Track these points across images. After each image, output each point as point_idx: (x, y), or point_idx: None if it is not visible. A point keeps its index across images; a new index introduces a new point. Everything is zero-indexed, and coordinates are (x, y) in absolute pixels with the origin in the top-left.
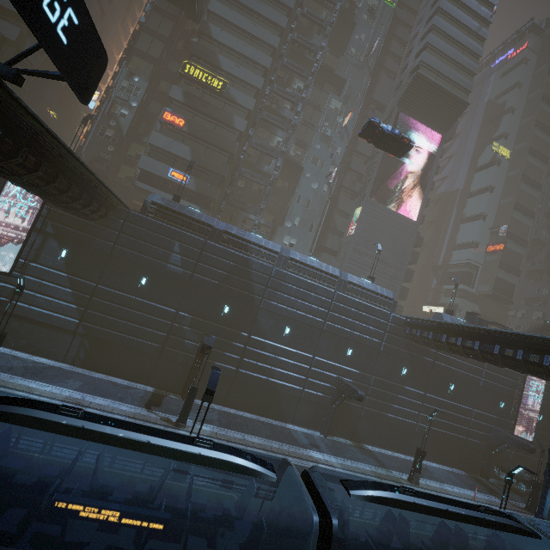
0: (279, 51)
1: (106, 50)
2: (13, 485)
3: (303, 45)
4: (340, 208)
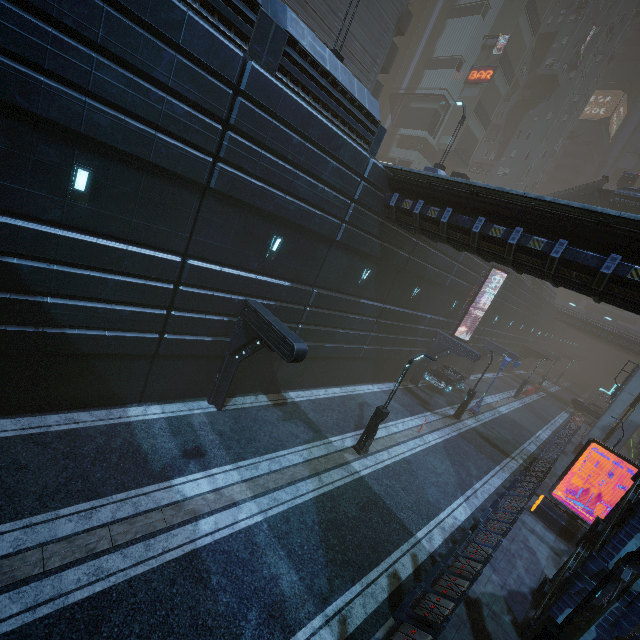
0: None
1: None
2: None
3: None
4: None
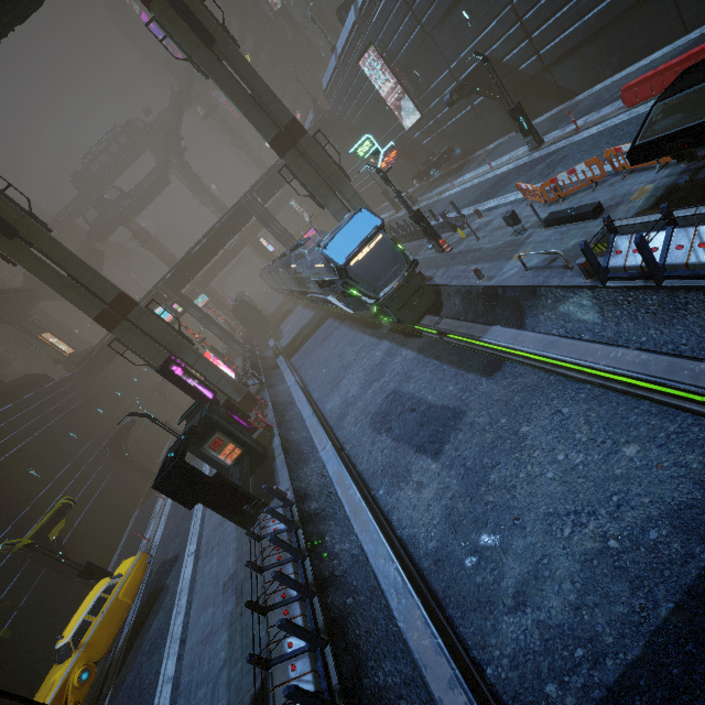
0: None
1: None
2: None
3: None
4: None
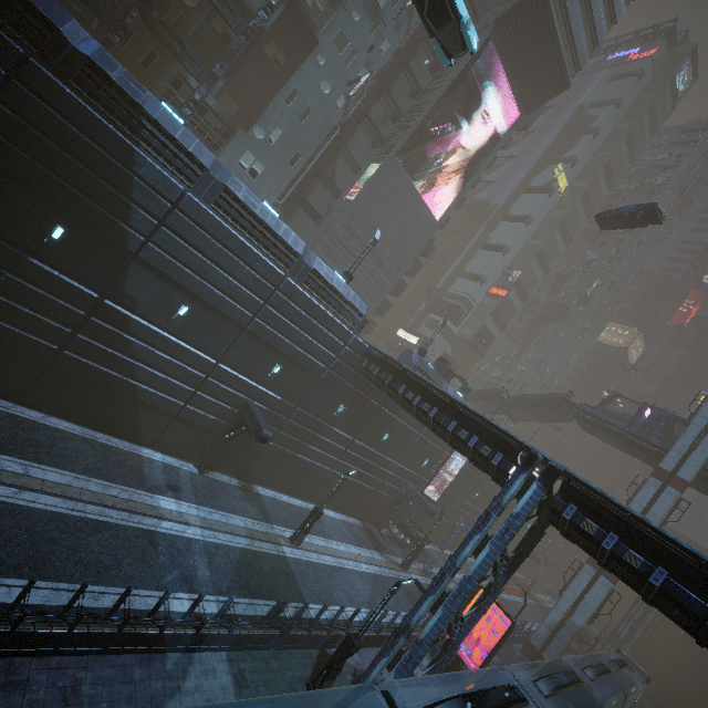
0: None
1: None
2: None
3: None
4: (351, 150)
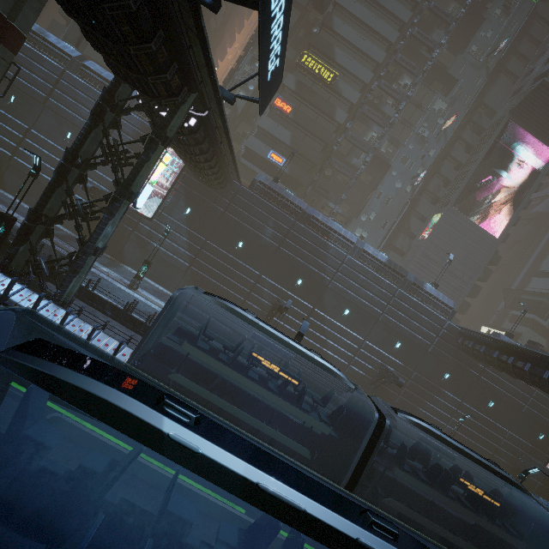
0: (395, 45)
1: (231, 29)
2: (210, 345)
3: (421, 41)
4: (419, 211)
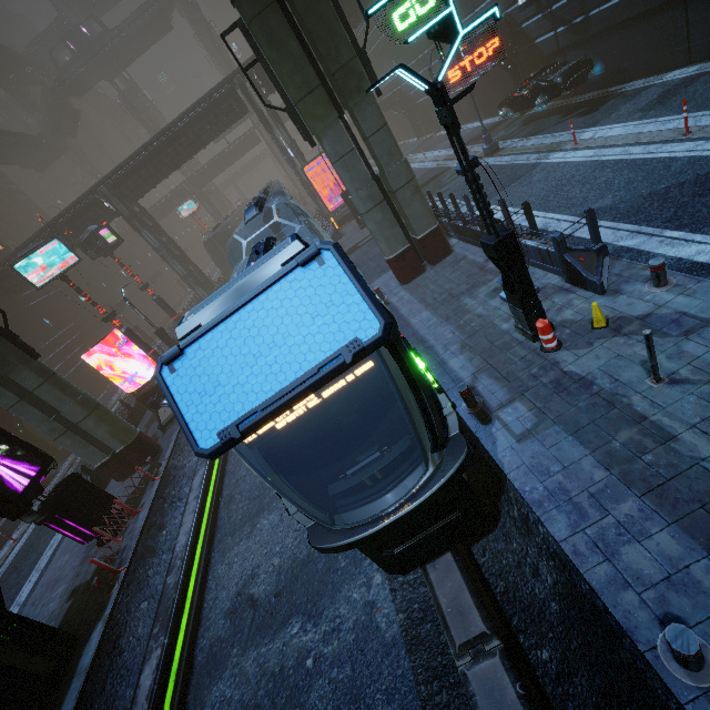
0: None
1: None
2: None
3: None
4: None
